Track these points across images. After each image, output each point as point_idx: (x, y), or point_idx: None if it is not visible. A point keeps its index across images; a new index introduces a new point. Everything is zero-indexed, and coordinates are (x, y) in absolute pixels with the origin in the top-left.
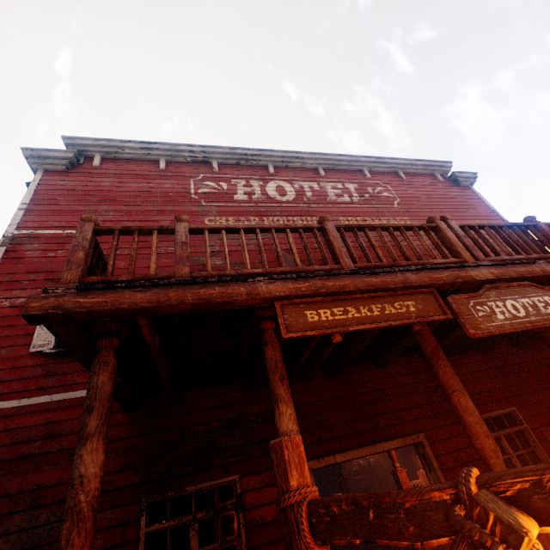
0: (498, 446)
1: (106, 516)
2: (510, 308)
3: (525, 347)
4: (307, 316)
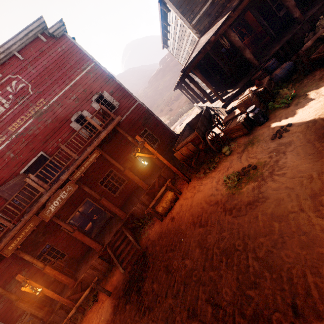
0: (69, 227)
1: (25, 270)
2: (55, 204)
3: (112, 141)
4: (10, 249)
